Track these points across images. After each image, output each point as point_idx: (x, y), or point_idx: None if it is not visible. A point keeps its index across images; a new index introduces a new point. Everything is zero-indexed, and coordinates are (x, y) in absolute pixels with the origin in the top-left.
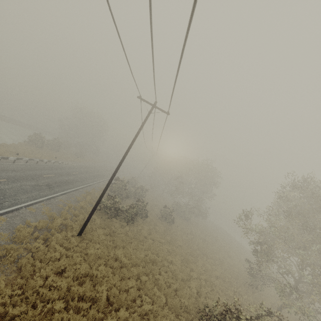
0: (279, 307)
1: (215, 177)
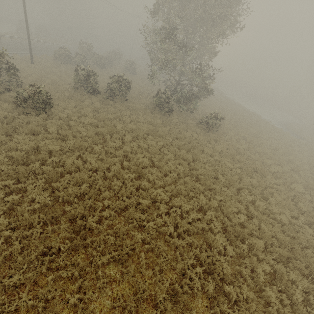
0: None
1: None
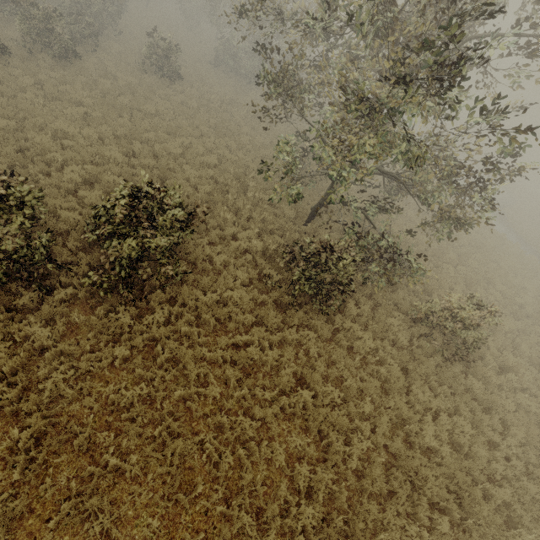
0: (314, 206)
1: None
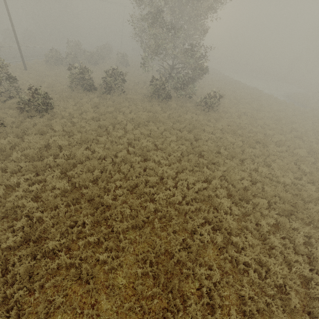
0: None
1: None
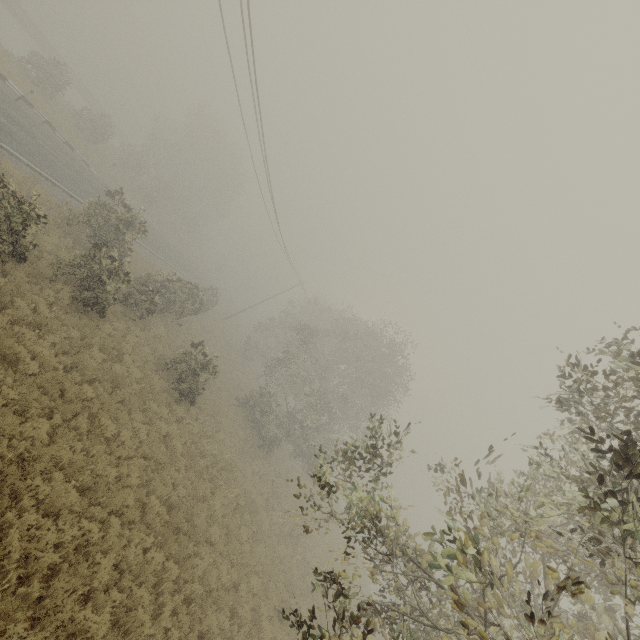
0: None
1: (395, 381)
